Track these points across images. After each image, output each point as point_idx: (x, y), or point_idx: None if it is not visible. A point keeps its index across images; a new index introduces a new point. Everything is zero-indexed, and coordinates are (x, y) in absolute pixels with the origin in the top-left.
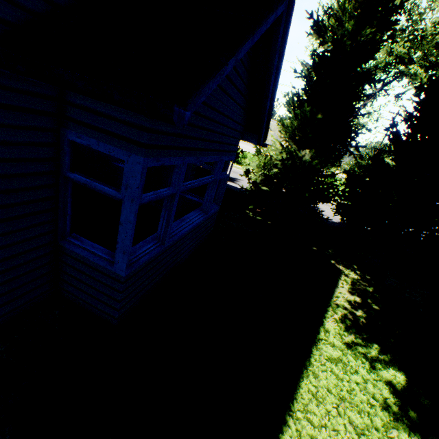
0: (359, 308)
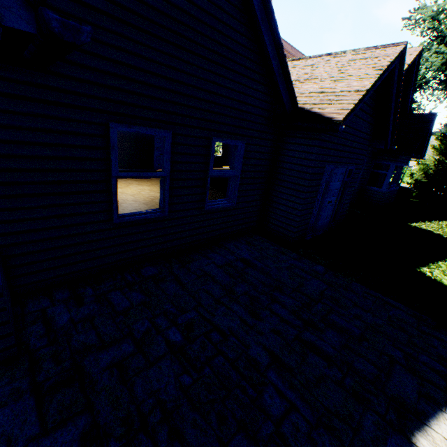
0: None
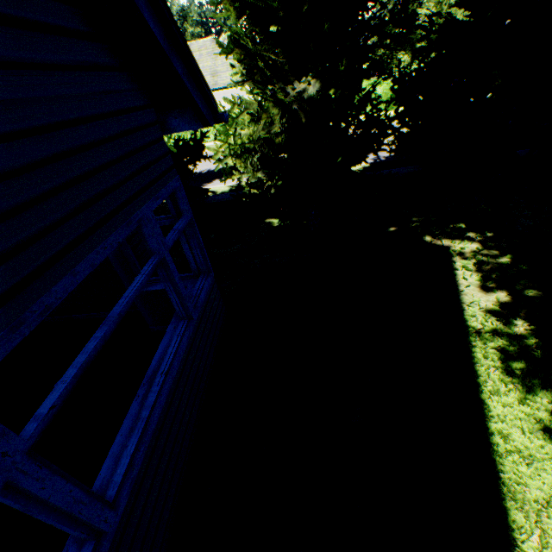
0: (514, 316)
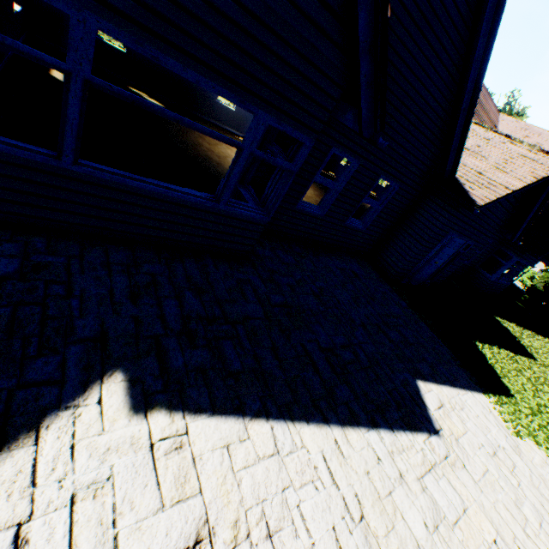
0: None
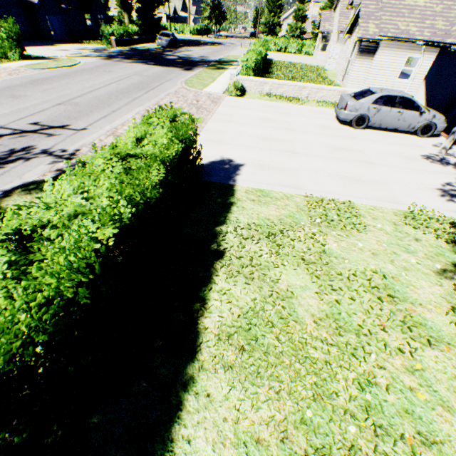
0: None
